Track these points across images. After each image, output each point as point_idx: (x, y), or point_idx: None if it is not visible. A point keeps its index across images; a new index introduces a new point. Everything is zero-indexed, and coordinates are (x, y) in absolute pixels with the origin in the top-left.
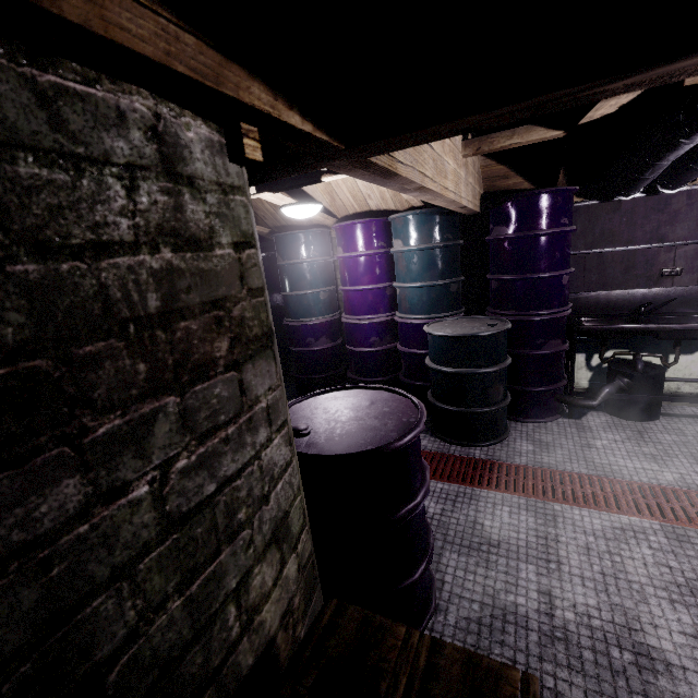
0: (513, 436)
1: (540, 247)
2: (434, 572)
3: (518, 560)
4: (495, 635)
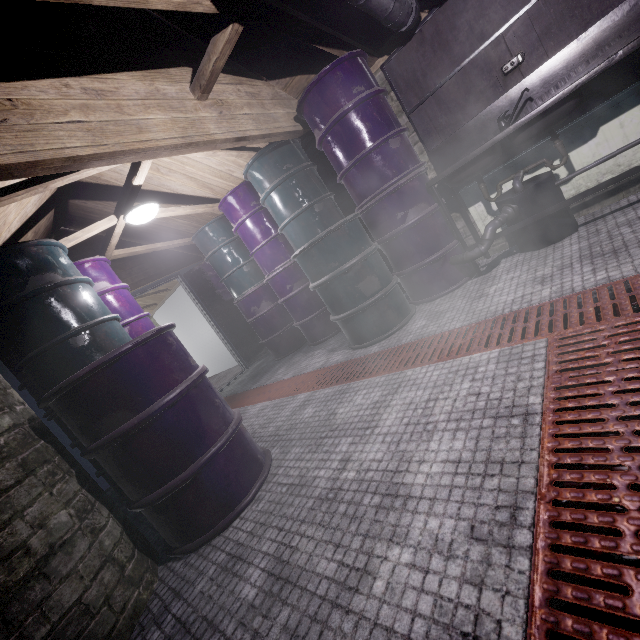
0: (414, 319)
1: (347, 128)
2: (275, 468)
3: (343, 436)
4: (283, 510)
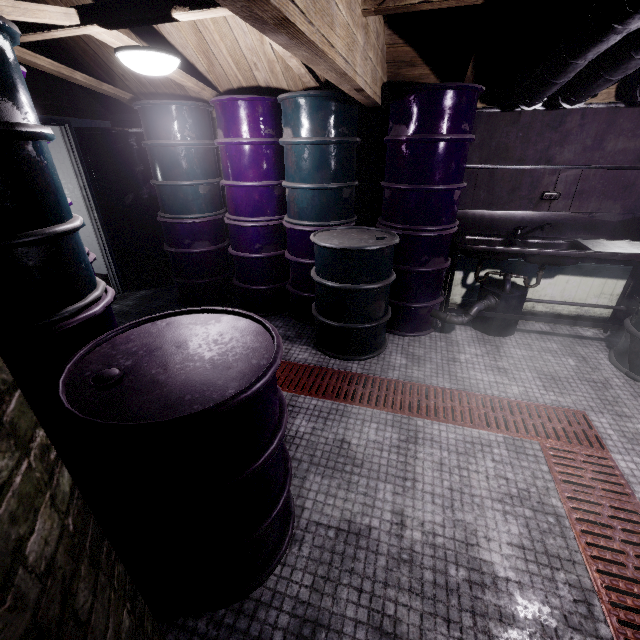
0: (389, 350)
1: (437, 154)
2: (296, 498)
3: (378, 479)
4: (346, 563)
